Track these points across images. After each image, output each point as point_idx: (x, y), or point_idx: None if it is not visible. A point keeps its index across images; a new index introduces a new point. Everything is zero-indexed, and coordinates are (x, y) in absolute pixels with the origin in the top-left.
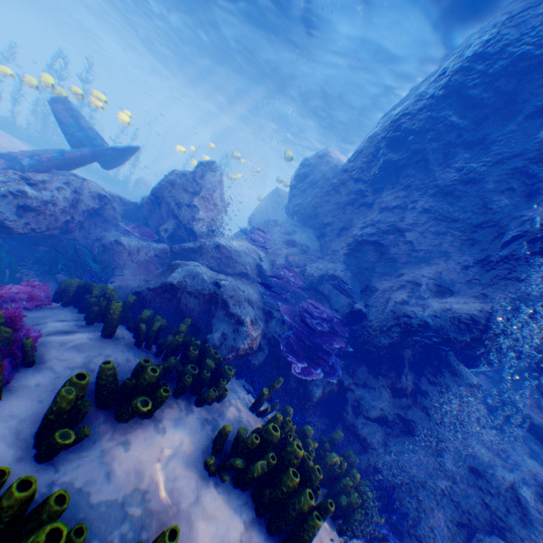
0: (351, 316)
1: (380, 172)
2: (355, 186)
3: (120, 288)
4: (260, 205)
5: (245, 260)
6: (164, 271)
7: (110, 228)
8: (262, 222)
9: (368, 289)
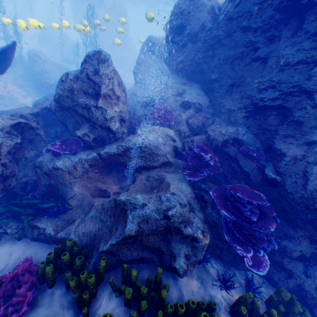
0: (265, 182)
1: (276, 16)
2: (245, 37)
3: (84, 236)
4: (138, 58)
5: (164, 150)
6: (112, 208)
7: (39, 145)
8: (154, 87)
9: (275, 154)
